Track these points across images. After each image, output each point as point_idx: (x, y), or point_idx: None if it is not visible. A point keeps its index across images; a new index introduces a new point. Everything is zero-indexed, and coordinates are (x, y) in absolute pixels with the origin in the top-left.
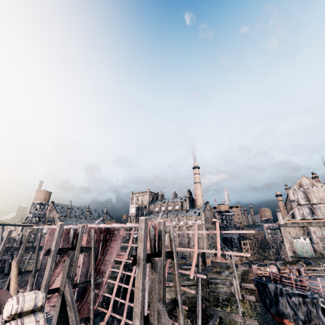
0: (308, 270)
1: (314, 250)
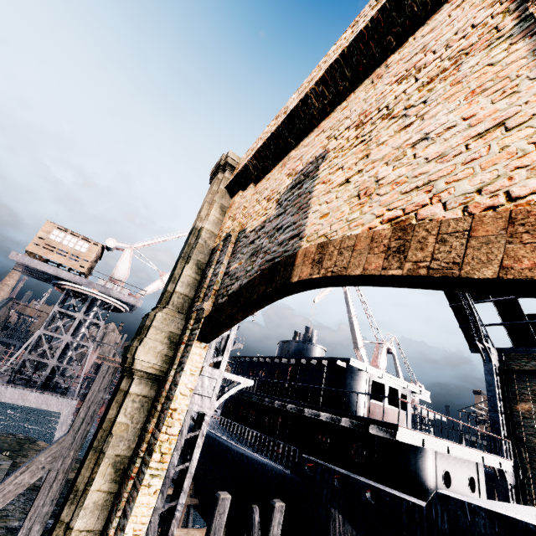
0: None
1: None
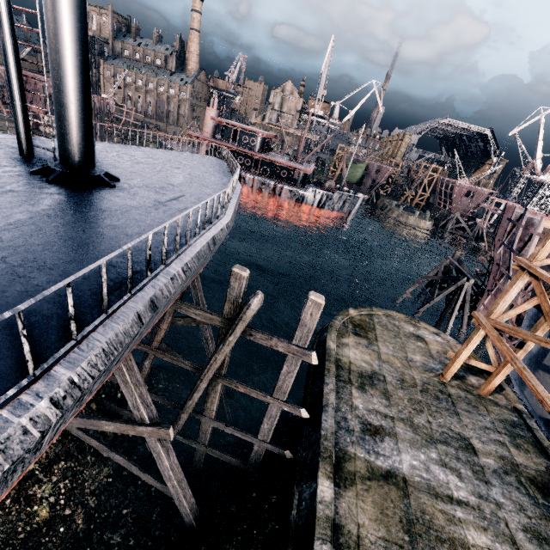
0: None
1: None
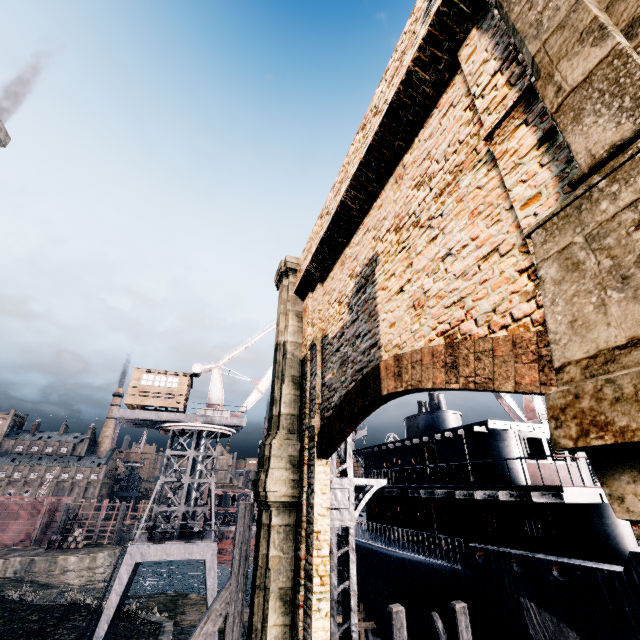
0: None
1: None
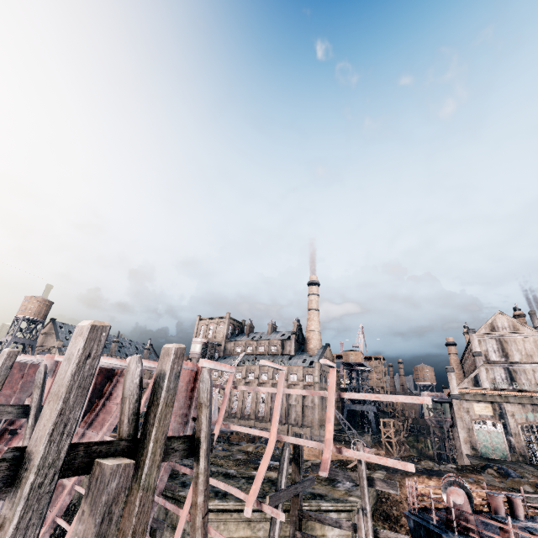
0: (509, 489)
1: (510, 446)
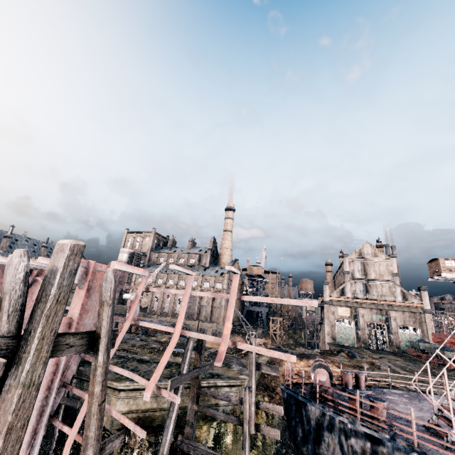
0: (353, 366)
1: (358, 337)
